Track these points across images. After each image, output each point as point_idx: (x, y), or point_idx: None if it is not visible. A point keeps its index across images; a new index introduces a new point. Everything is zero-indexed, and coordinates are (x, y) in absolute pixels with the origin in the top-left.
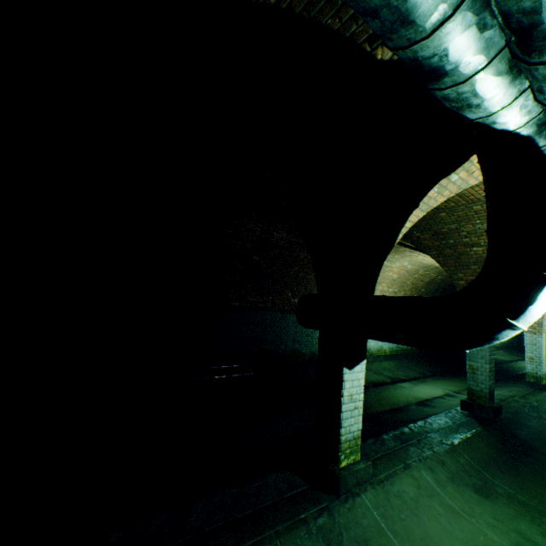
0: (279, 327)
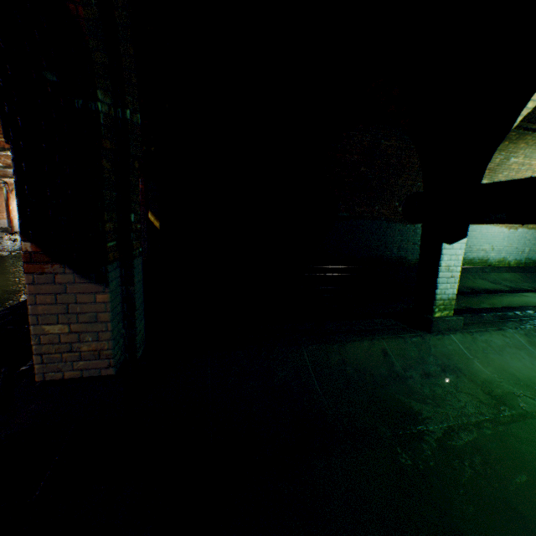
0: (384, 235)
